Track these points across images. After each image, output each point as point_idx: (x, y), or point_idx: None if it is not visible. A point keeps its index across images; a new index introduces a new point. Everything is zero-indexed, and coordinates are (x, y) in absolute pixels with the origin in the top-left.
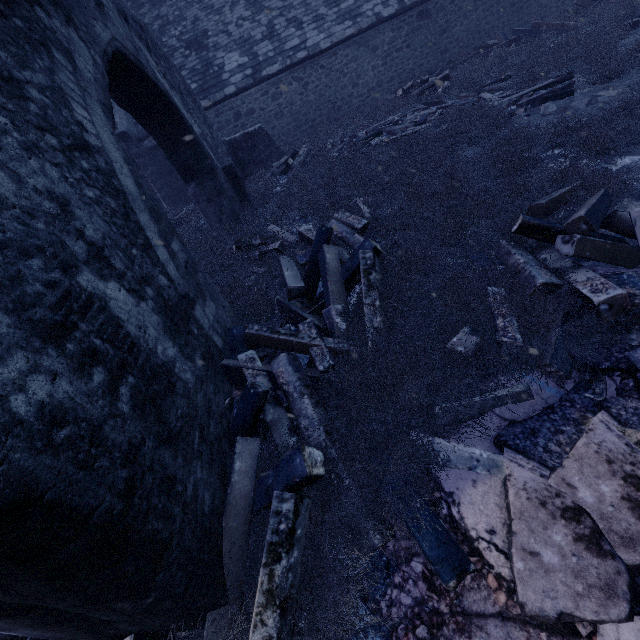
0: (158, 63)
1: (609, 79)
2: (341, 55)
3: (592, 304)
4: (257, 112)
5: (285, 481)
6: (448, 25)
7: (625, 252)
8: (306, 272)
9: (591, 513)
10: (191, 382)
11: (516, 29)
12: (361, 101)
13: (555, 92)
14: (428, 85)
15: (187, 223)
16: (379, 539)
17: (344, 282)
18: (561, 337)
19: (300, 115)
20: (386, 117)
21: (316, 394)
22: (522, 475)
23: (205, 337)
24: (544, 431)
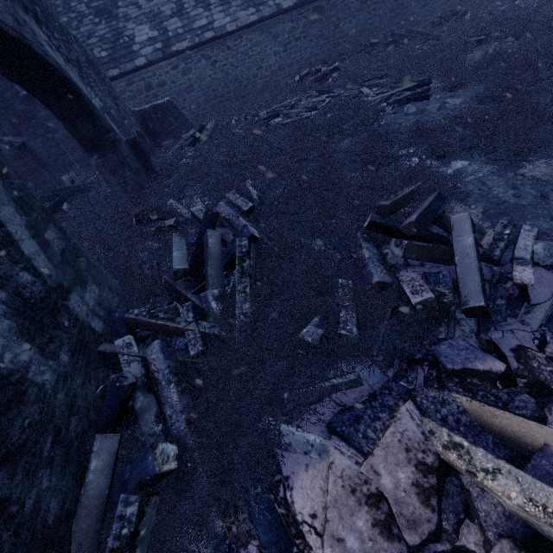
0: (50, 36)
1: (456, 88)
2: (246, 39)
3: (411, 303)
4: (168, 84)
5: (138, 478)
6: (339, 22)
7: (444, 253)
8: (193, 252)
9: (389, 498)
10: (50, 383)
11: (393, 32)
12: (265, 82)
13: (416, 95)
14: (321, 74)
15: (96, 189)
16: (221, 527)
17: (225, 264)
18: (388, 330)
19: (209, 90)
20: (285, 100)
21: (184, 380)
22: (342, 463)
23: (79, 326)
24: (366, 418)
